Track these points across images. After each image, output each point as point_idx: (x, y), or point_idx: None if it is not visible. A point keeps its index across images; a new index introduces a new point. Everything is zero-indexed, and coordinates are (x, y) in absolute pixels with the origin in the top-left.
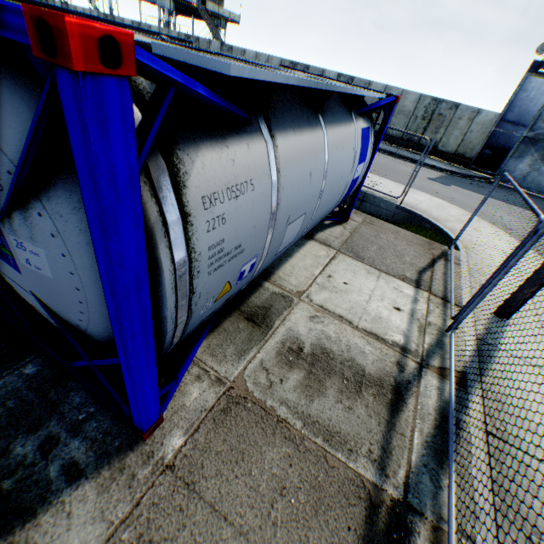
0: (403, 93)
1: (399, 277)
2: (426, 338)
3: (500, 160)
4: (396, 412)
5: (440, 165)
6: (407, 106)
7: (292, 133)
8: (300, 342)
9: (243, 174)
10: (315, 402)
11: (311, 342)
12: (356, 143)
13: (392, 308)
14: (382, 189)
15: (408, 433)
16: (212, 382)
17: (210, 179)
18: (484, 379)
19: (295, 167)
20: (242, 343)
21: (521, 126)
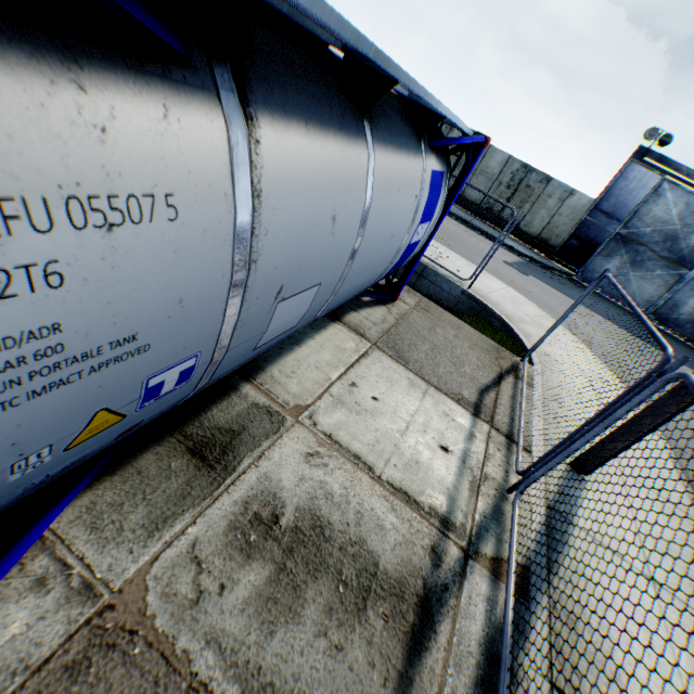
0: (489, 150)
1: (454, 396)
2: (479, 503)
3: (586, 255)
4: (418, 652)
5: (520, 248)
6: (492, 167)
7: (302, 131)
8: (278, 504)
9: (141, 175)
10: (277, 636)
11: (297, 505)
12: (421, 189)
13: (437, 448)
14: (447, 265)
15: None
16: (71, 594)
17: None
18: (554, 580)
19: (300, 196)
20: (166, 502)
21: (615, 219)
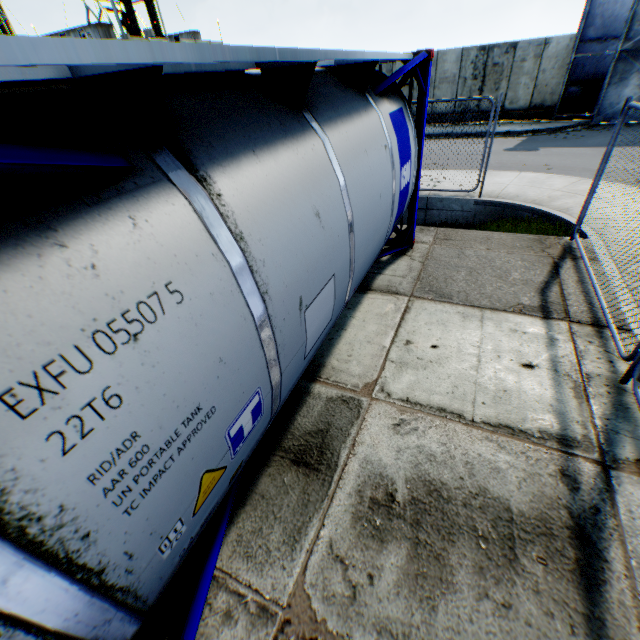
0: (439, 57)
1: (513, 309)
2: (593, 407)
3: (595, 94)
4: (595, 589)
5: (515, 128)
6: (449, 70)
7: (252, 160)
8: (387, 483)
9: (139, 282)
10: (440, 610)
11: (405, 477)
12: (387, 137)
13: (519, 368)
14: (448, 186)
15: (635, 635)
16: (253, 619)
17: (19, 341)
18: None
19: (278, 215)
20: (293, 515)
21: (611, 39)
